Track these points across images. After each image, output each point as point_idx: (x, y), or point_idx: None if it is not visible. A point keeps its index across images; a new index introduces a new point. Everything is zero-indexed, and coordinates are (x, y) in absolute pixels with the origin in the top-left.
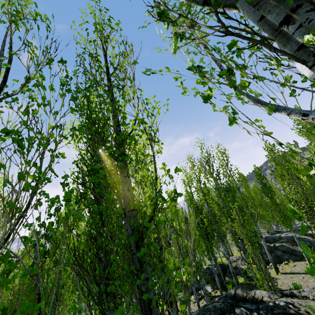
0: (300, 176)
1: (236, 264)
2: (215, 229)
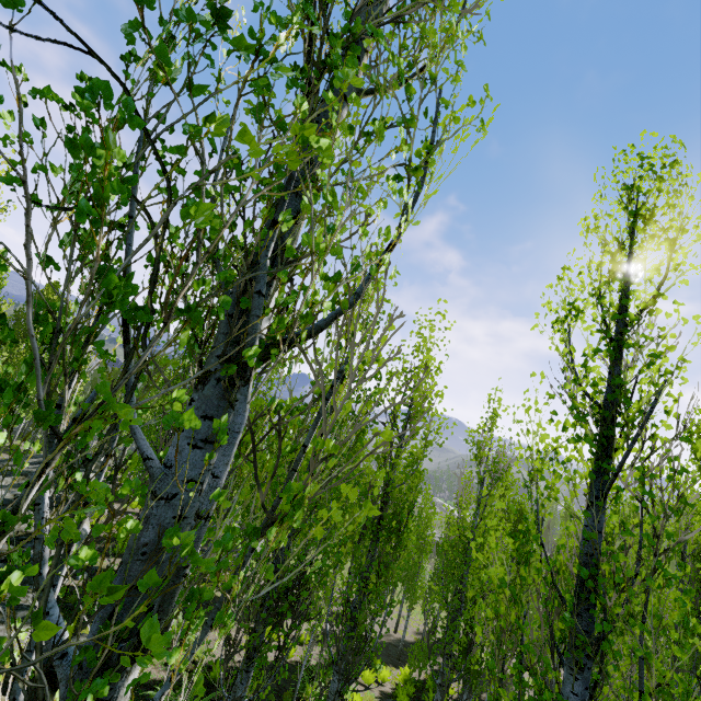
0: None
1: None
2: None
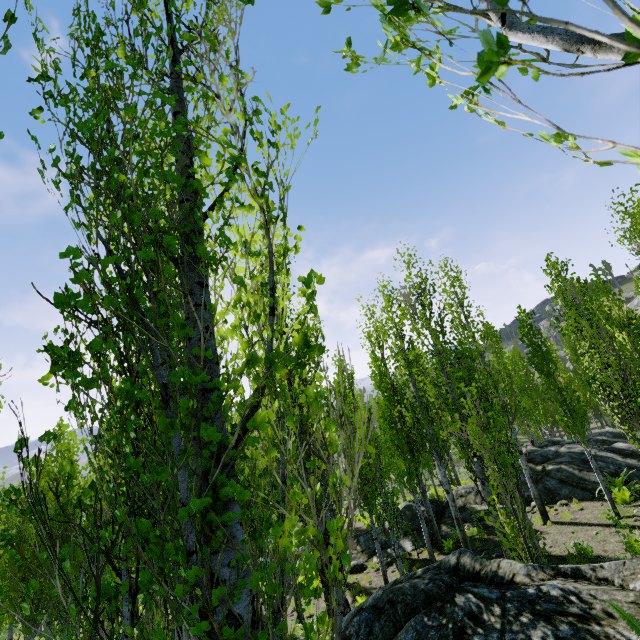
0: (615, 333)
1: (465, 501)
2: (427, 433)
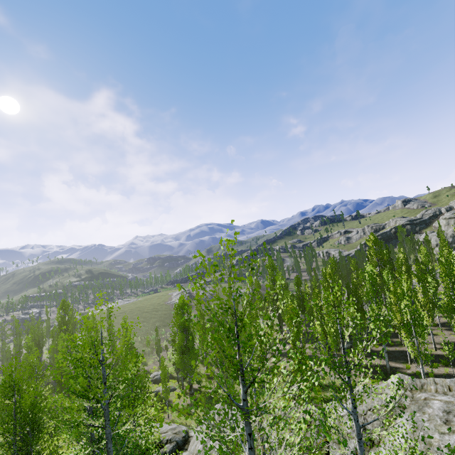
0: None
1: None
2: None
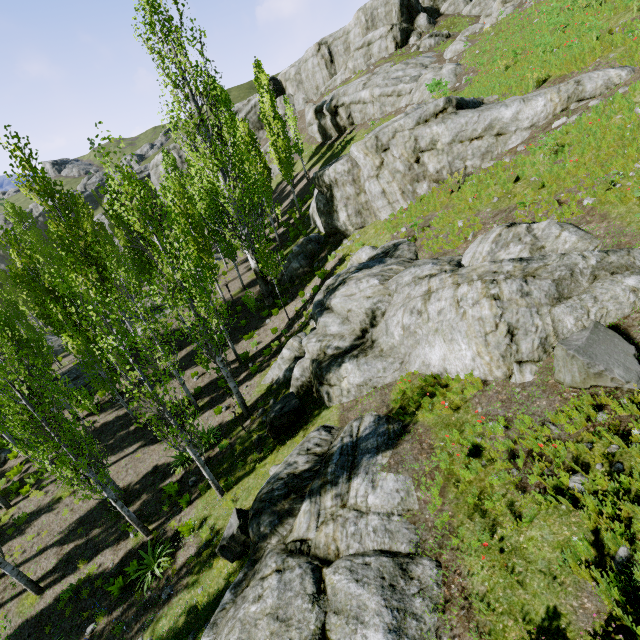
0: None
1: None
2: None
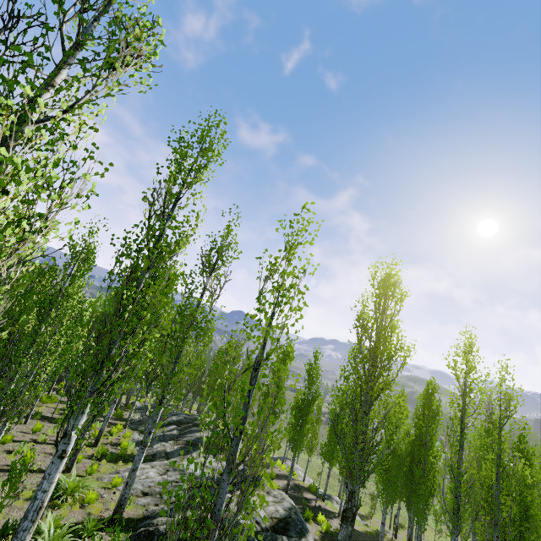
0: None
1: None
2: None
